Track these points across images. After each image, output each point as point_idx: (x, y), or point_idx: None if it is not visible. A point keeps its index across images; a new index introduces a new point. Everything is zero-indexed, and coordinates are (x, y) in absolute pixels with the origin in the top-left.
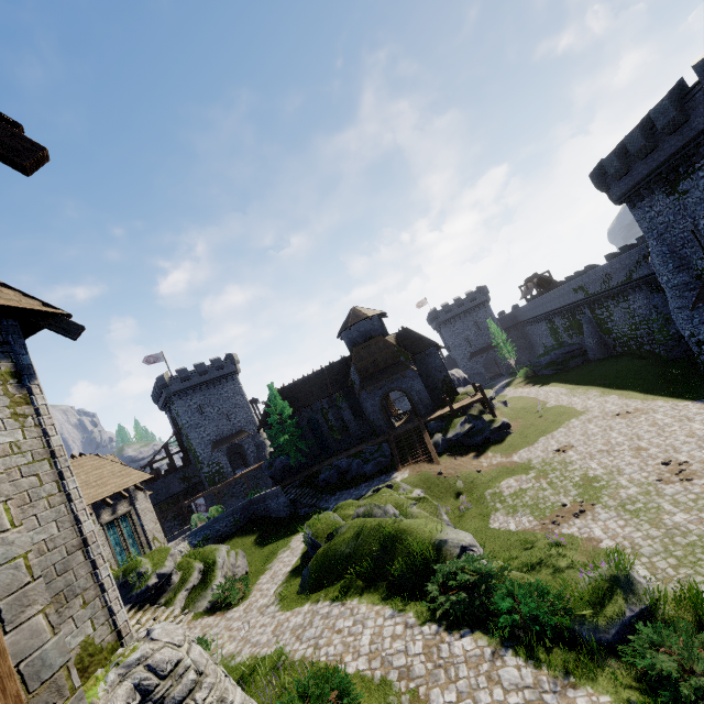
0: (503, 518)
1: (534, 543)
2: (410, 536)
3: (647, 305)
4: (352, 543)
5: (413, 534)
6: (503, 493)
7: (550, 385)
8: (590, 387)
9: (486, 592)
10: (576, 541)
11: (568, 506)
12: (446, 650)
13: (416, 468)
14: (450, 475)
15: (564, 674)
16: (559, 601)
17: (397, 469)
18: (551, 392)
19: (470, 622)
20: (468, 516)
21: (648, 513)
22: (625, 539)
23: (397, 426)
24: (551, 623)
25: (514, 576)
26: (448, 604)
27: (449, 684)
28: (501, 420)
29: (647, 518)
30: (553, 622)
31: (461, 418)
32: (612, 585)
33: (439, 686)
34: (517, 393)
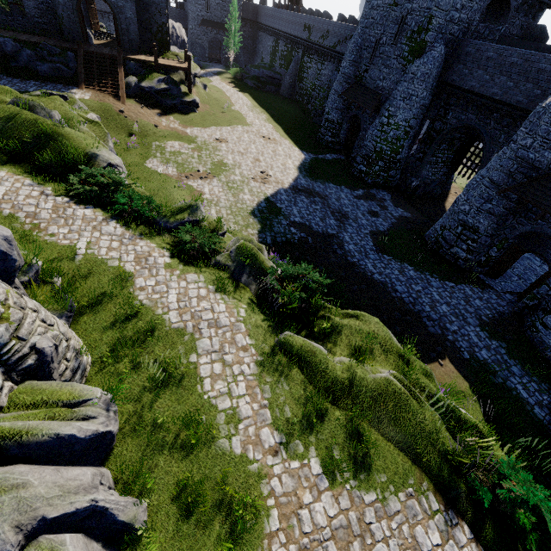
0: (157, 163)
1: (167, 183)
2: (67, 141)
3: (329, 77)
4: (0, 124)
5: (70, 140)
6: (166, 149)
7: (245, 94)
8: (264, 112)
9: (114, 192)
10: (192, 190)
11: (200, 172)
12: (70, 212)
13: (100, 95)
14: (130, 118)
15: (140, 235)
16: (157, 208)
17: (79, 86)
18: (242, 100)
19: (96, 203)
20: (132, 152)
21: (236, 190)
22: (217, 197)
23: (95, 44)
24: (146, 215)
25: (139, 191)
26: (82, 190)
27: (65, 226)
28: (193, 98)
29: (234, 192)
30: (148, 215)
31: (161, 75)
32: (187, 208)
33: (57, 226)
34: (221, 85)
